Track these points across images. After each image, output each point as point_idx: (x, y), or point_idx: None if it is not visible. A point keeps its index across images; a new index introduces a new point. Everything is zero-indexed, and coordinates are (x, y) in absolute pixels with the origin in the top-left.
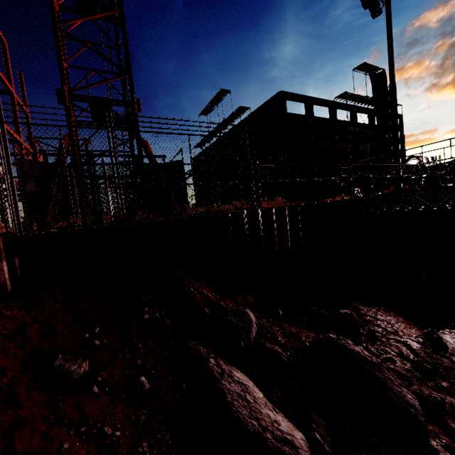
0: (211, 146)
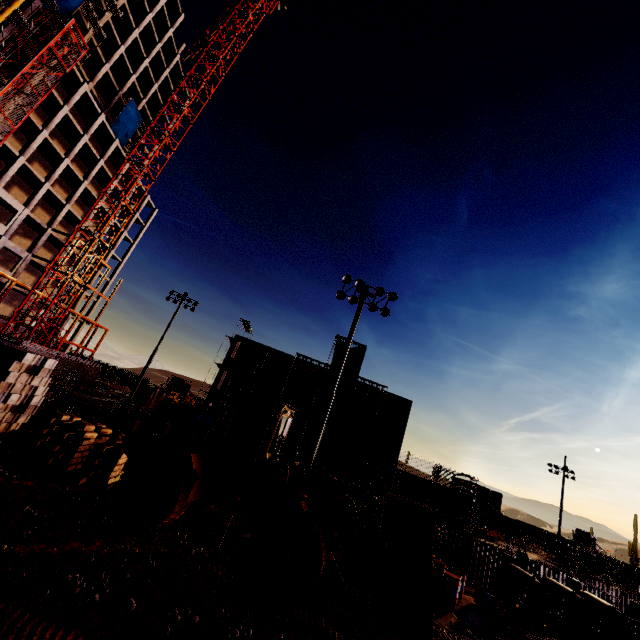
0: None
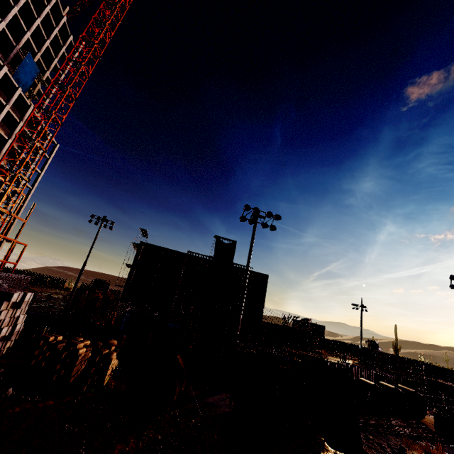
0: None
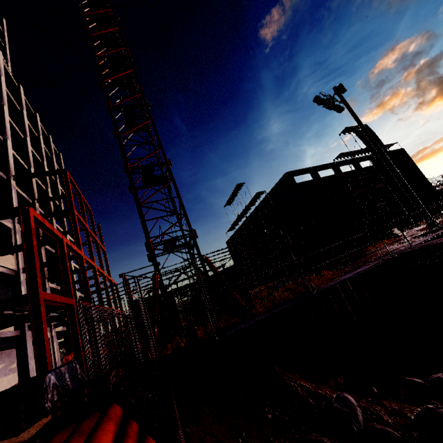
0: (240, 227)
